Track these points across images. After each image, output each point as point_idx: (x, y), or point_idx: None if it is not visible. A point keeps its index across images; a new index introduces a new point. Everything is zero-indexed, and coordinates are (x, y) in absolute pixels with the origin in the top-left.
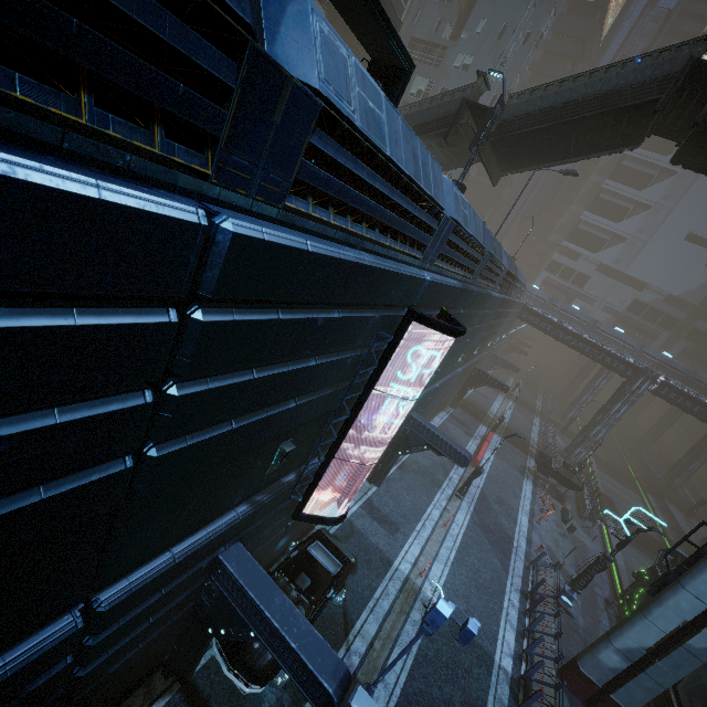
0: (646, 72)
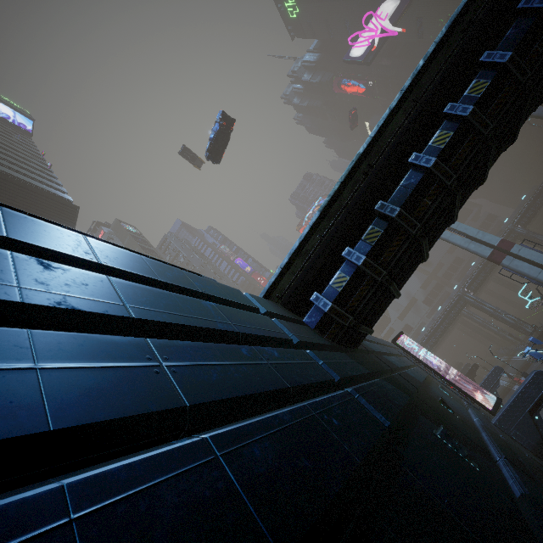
0: None
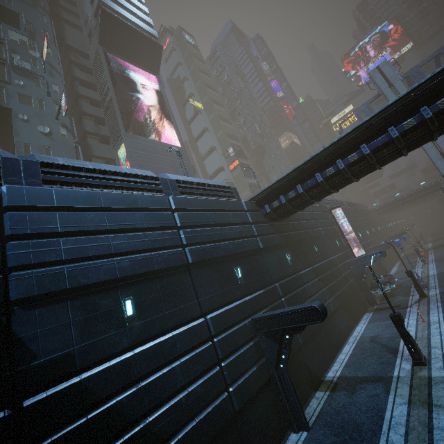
0: None
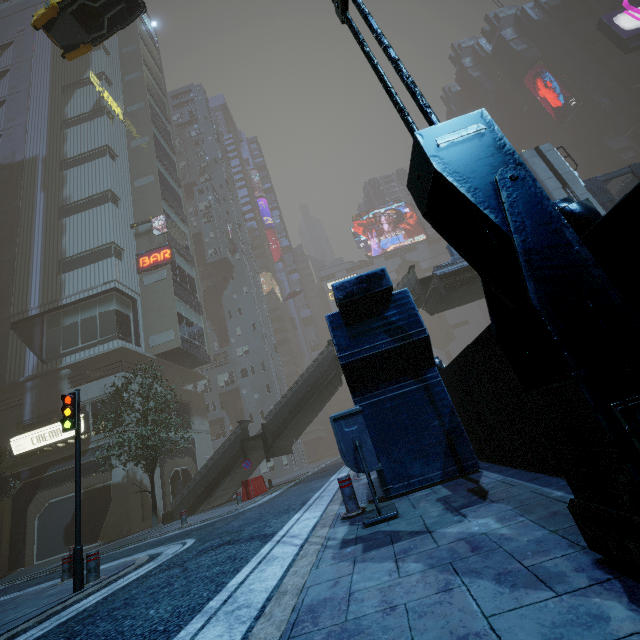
0: None
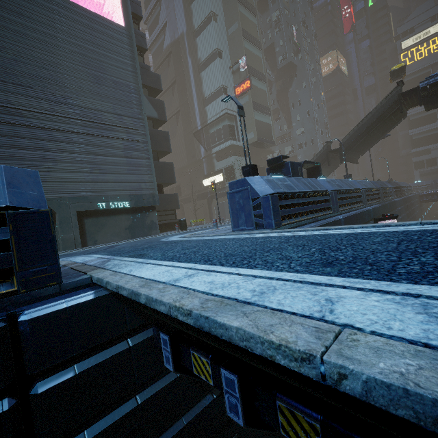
0: (386, 104)
